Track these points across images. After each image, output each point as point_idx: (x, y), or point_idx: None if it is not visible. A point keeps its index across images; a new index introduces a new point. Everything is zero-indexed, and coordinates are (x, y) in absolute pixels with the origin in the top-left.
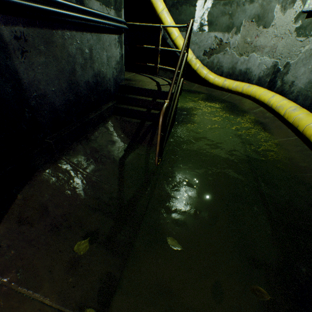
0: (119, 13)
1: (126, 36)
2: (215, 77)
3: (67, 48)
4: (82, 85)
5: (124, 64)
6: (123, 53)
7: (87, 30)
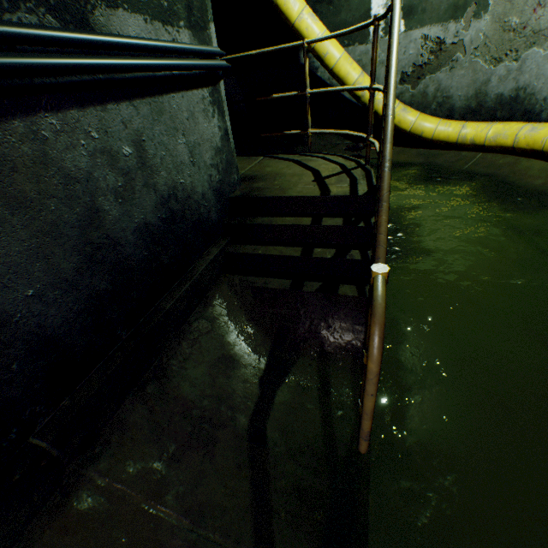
0: (204, 36)
1: (238, 85)
2: (437, 123)
3: (58, 162)
4: (129, 239)
5: (233, 148)
6: (228, 125)
7: (116, 97)
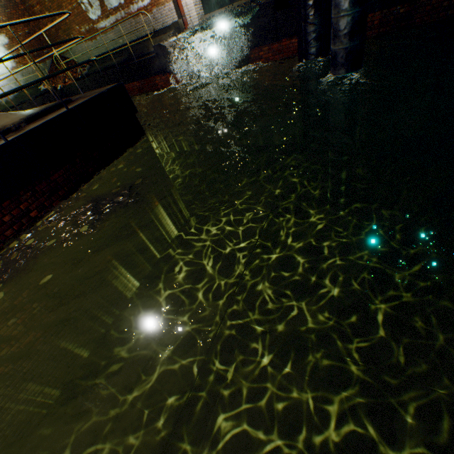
0: None
1: None
2: None
3: None
4: None
5: None
6: None
7: None
